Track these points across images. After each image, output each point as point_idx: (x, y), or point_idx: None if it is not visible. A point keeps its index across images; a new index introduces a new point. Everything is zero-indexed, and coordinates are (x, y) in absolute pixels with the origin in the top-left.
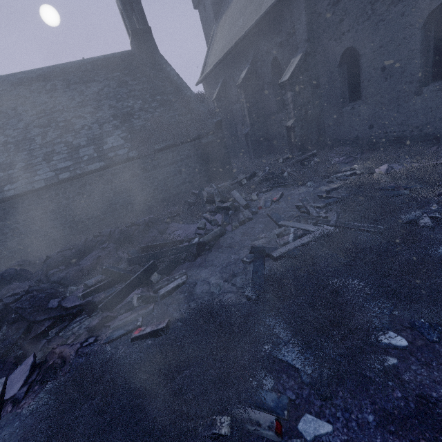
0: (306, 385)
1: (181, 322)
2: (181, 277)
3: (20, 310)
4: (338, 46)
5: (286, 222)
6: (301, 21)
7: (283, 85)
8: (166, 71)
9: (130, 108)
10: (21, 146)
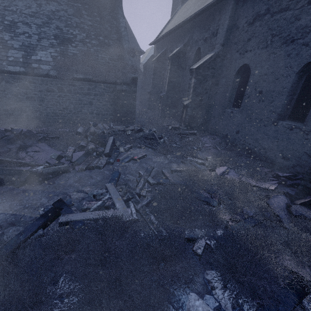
0: None
1: None
2: None
3: None
4: (240, 59)
5: (111, 186)
6: (223, 27)
7: (191, 72)
8: (118, 21)
9: (73, 36)
10: None
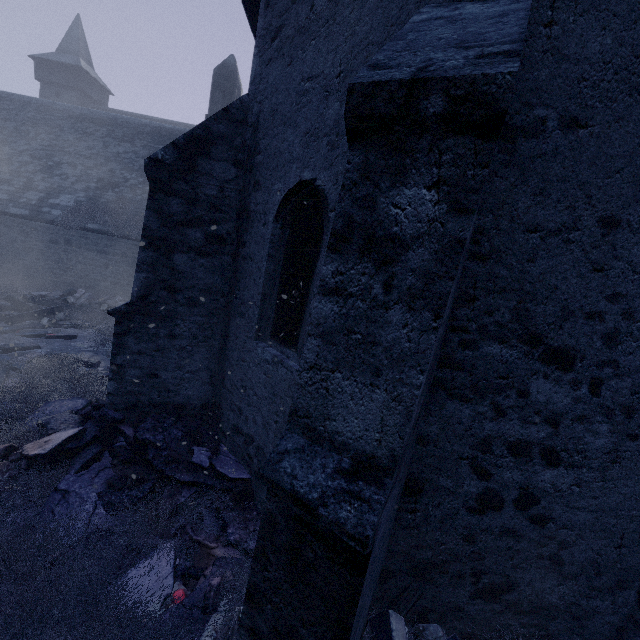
0: None
1: None
2: None
3: None
4: None
5: None
6: None
7: None
8: None
9: (123, 180)
10: None
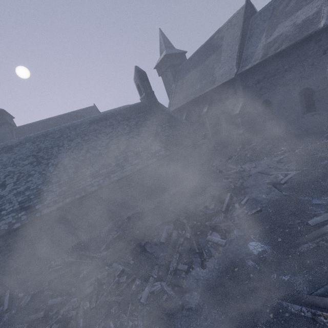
0: (326, 205)
1: (269, 204)
2: (246, 197)
3: (191, 216)
4: (260, 99)
5: (273, 173)
6: (239, 89)
7: (235, 115)
8: (165, 111)
9: (156, 131)
10: (109, 154)
